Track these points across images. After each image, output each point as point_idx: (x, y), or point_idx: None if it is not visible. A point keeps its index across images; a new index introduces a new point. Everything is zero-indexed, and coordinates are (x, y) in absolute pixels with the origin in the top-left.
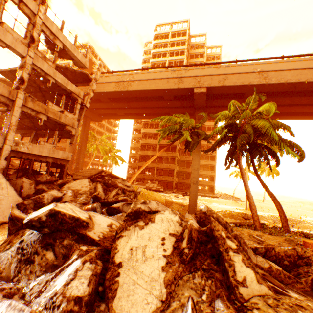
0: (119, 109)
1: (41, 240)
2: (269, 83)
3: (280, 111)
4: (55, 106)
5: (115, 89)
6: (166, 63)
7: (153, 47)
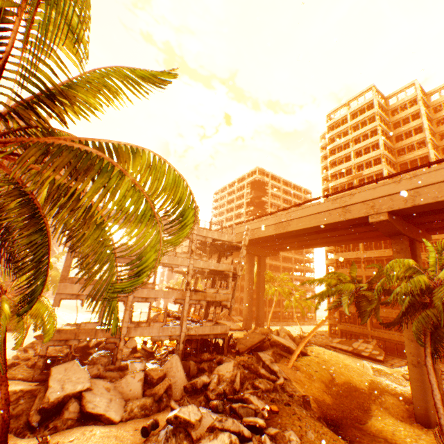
0: (289, 243)
1: (172, 429)
2: None
3: None
4: (210, 289)
5: (274, 232)
6: (350, 155)
7: (328, 142)
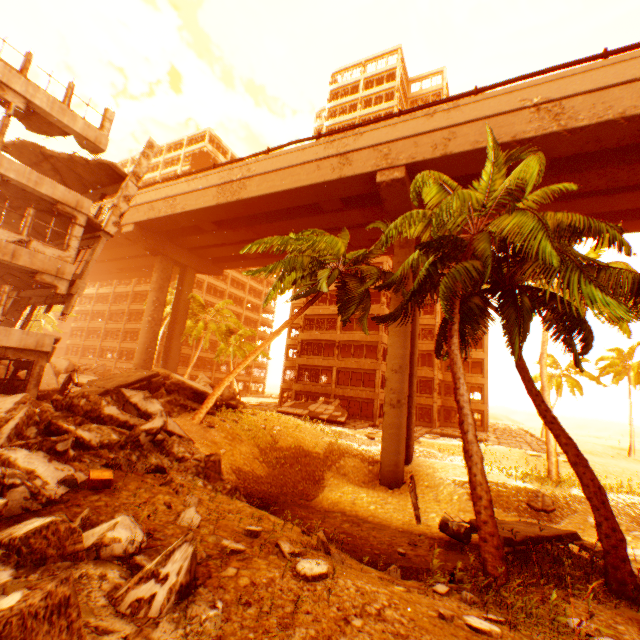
0: (242, 244)
1: None
2: (571, 127)
3: (633, 205)
4: None
5: (216, 201)
6: None
7: (328, 116)
